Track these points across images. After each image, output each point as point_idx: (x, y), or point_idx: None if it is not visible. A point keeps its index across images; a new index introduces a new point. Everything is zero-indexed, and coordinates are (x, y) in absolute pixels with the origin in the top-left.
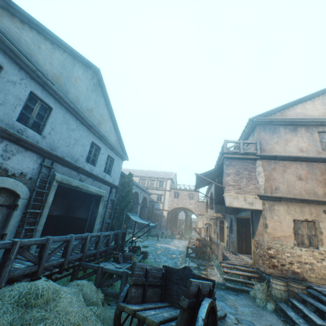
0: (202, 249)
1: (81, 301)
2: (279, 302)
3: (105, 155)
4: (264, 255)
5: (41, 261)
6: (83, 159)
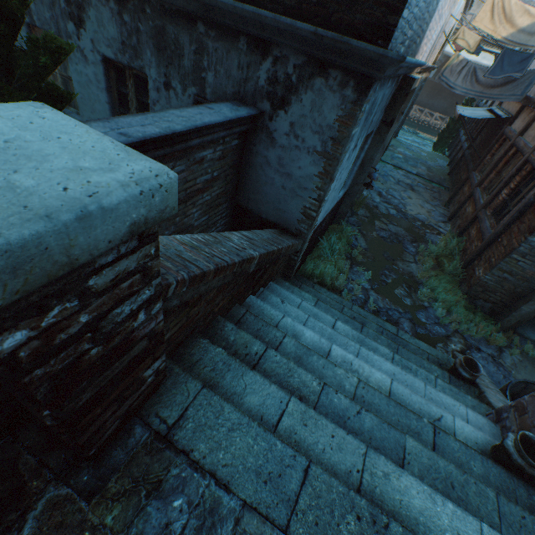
0: None
1: None
2: None
3: None
4: None
5: None
6: None
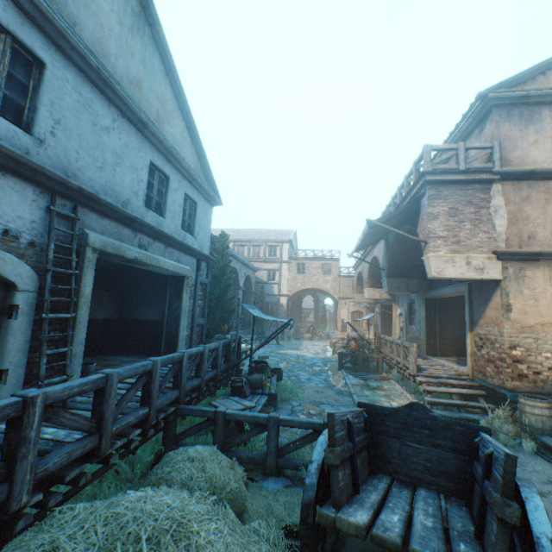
0: (365, 354)
1: (236, 525)
2: (540, 435)
3: (179, 193)
4: (502, 359)
5: (103, 425)
6: (139, 201)
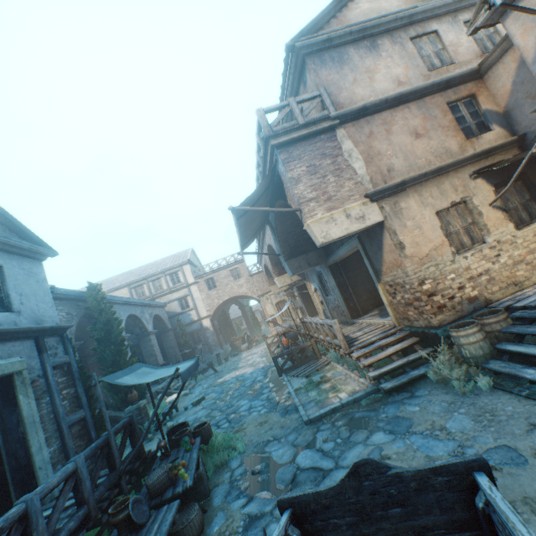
0: (299, 346)
1: None
2: (486, 363)
3: None
4: (418, 298)
5: None
6: None
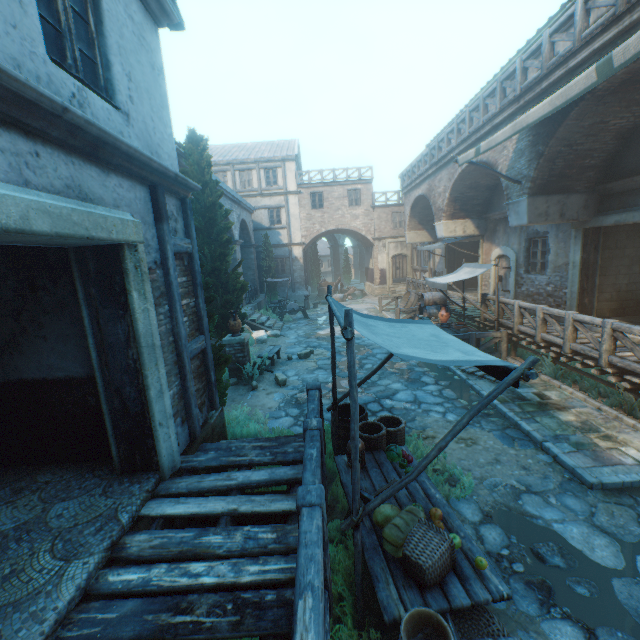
0: (480, 334)
1: None
2: None
3: None
4: None
5: None
6: None
